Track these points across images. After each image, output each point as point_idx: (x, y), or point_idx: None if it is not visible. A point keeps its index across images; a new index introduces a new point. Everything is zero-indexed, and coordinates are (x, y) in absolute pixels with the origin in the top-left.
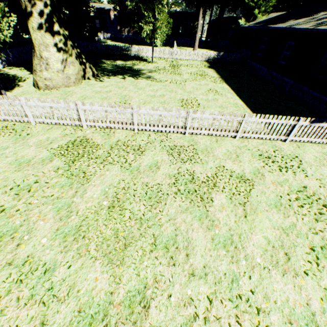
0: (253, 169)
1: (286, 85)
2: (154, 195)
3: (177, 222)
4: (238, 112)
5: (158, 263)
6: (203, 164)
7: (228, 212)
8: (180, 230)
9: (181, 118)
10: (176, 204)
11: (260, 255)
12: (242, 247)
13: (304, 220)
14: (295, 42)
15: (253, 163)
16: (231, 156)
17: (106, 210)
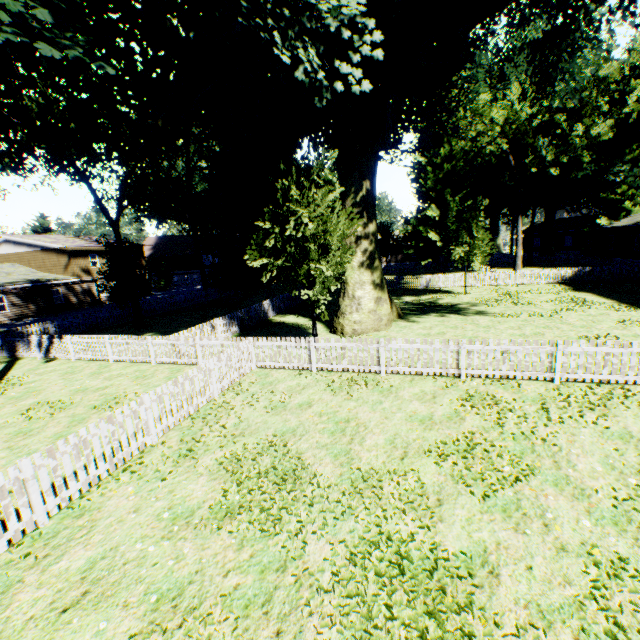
0: None
1: None
2: None
3: None
4: None
5: None
6: None
7: None
8: None
9: None
10: None
11: None
12: None
13: None
14: None
15: None
16: None
17: None
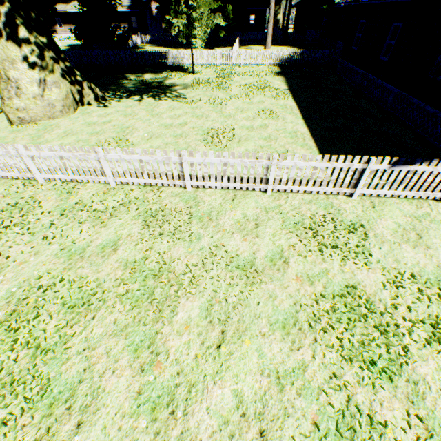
0: (273, 250)
1: (389, 95)
2: (83, 301)
3: (95, 353)
4: (292, 145)
5: (22, 440)
6: (192, 241)
7: (193, 336)
8: (91, 371)
9: (173, 165)
10: (111, 317)
11: (211, 432)
12: (185, 413)
13: (327, 357)
14: (403, 23)
15: (279, 239)
16: (245, 226)
17: None
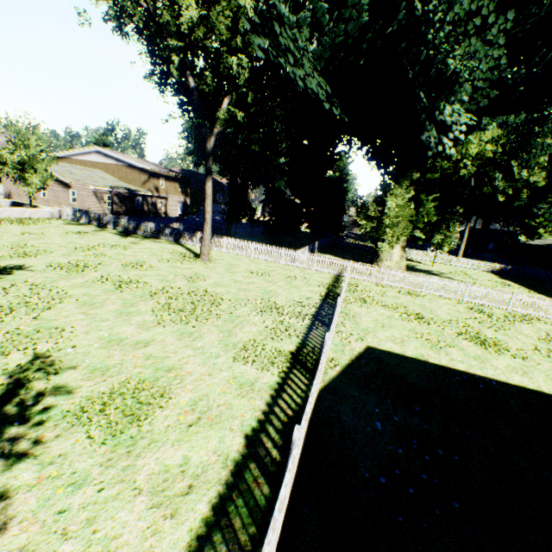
0: None
1: None
2: None
3: None
4: None
5: None
6: None
7: None
8: None
9: (551, 307)
10: None
11: None
12: None
13: None
14: None
15: None
16: None
17: (548, 339)
